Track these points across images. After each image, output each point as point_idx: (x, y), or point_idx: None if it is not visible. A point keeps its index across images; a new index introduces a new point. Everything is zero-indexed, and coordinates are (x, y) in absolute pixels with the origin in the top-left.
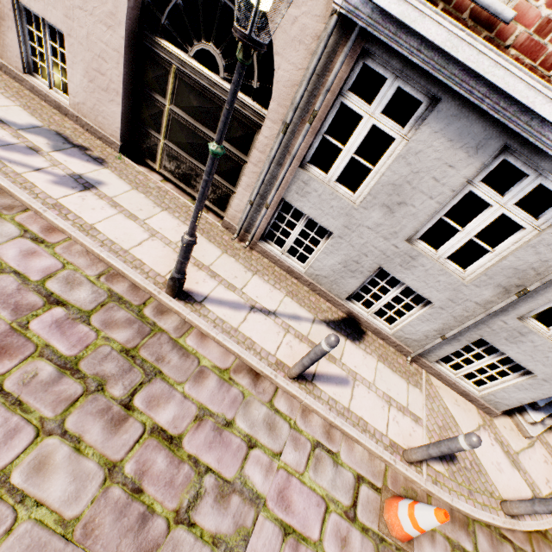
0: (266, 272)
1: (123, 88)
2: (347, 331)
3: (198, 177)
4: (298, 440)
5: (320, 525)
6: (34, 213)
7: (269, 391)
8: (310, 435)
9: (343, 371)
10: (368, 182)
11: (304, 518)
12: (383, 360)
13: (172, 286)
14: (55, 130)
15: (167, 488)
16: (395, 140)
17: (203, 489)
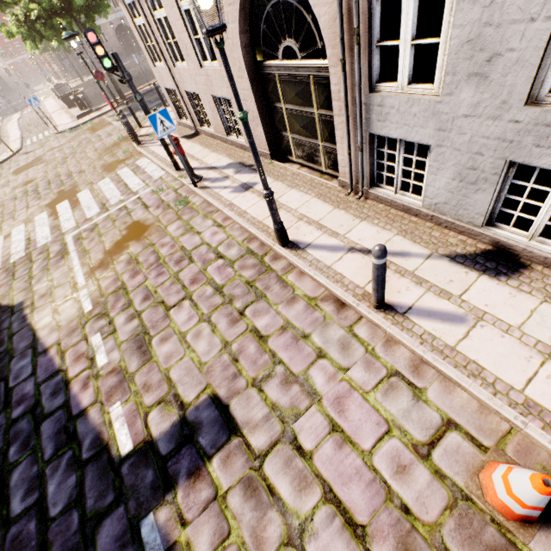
0: (378, 217)
1: (259, 112)
2: (486, 265)
3: (316, 152)
4: (372, 364)
5: (374, 441)
6: (221, 212)
7: (351, 318)
8: (389, 364)
9: (460, 308)
10: (441, 60)
11: (357, 427)
12: None
13: (278, 237)
14: (239, 162)
15: (252, 364)
16: None
17: (274, 373)
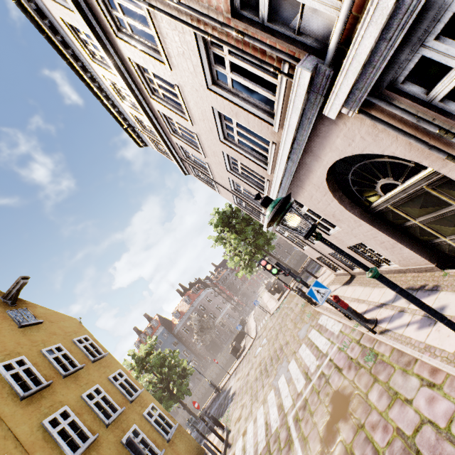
0: None
1: (393, 239)
2: None
3: None
4: None
5: None
6: (420, 361)
7: None
8: None
9: None
10: None
11: None
12: None
13: None
14: (405, 288)
15: None
16: None
17: None
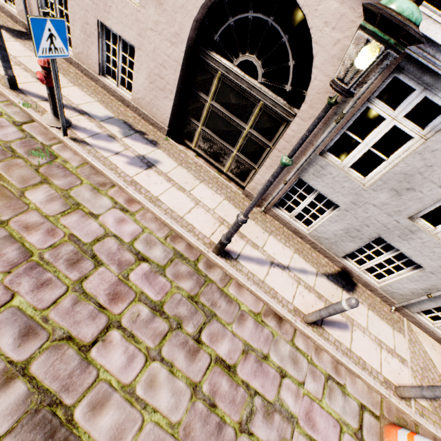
0: (278, 233)
1: (176, 88)
2: (342, 283)
3: (226, 155)
4: (315, 373)
5: None
6: (118, 188)
7: (290, 332)
8: (323, 370)
9: (343, 317)
10: (380, 170)
11: (326, 436)
12: (372, 309)
13: (219, 248)
14: (122, 119)
15: (231, 405)
16: (413, 138)
17: (255, 407)
